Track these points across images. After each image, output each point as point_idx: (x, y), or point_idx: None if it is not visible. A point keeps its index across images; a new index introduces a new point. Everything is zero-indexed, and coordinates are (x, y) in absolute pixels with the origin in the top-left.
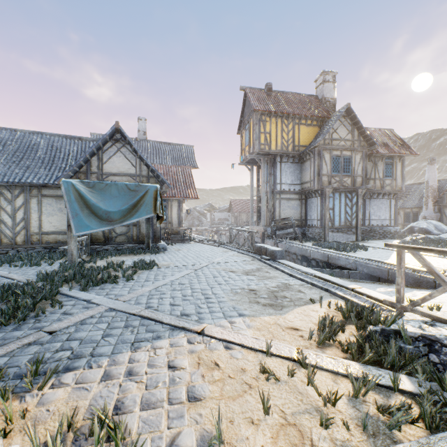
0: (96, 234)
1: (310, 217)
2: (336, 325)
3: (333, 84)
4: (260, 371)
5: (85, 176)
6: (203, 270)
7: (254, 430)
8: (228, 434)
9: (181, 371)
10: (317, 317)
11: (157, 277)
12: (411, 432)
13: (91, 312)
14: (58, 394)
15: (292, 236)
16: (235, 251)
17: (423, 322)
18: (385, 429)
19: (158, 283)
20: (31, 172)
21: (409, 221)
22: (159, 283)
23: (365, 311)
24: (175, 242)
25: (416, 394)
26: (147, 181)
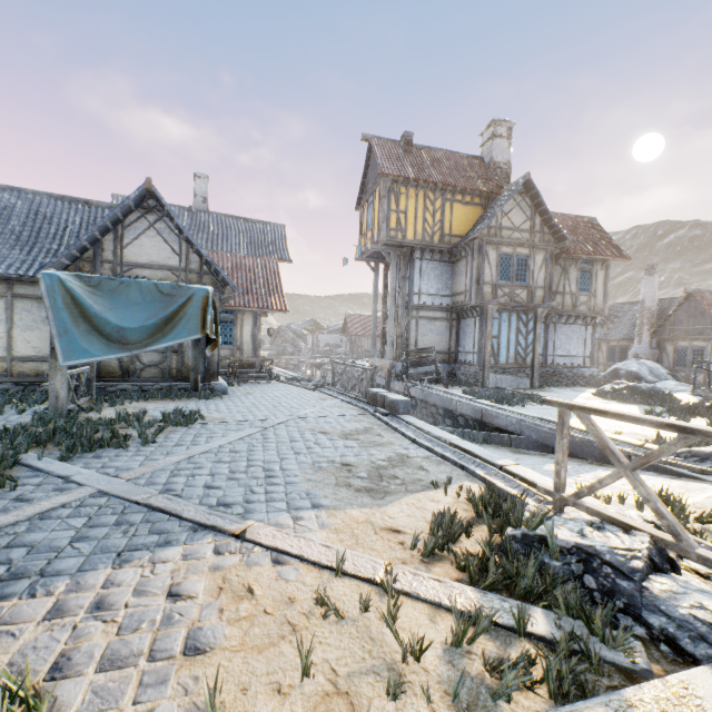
0: (108, 363)
1: (463, 348)
2: (457, 525)
3: (508, 141)
4: (318, 602)
5: (92, 266)
6: (277, 429)
7: (278, 704)
8: (232, 711)
9: (187, 602)
10: (435, 511)
11: (197, 439)
12: (526, 704)
13: (64, 498)
14: None
15: (433, 377)
16: (337, 399)
17: (588, 523)
18: (487, 700)
19: (195, 449)
20: None
21: (614, 360)
22: (197, 449)
23: (507, 503)
24: (245, 381)
25: (550, 641)
26: (198, 280)
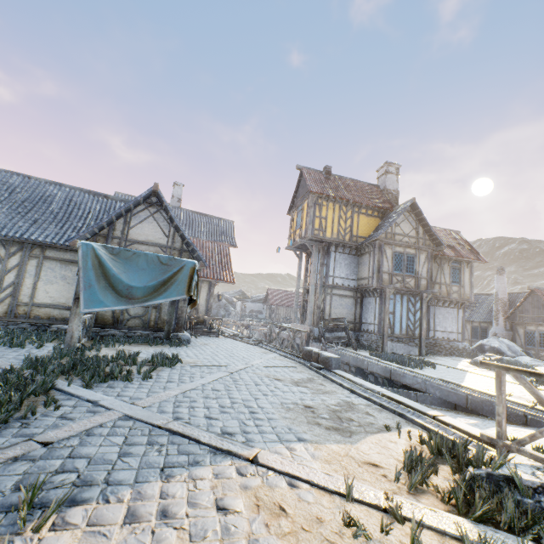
0: (104, 313)
1: (366, 320)
2: (427, 463)
3: (396, 176)
4: (344, 522)
5: (105, 240)
6: (241, 374)
7: None
8: None
9: (235, 515)
10: (398, 450)
11: (183, 378)
12: None
13: (99, 418)
14: (63, 540)
15: (345, 341)
16: (276, 353)
17: (535, 467)
18: None
19: (185, 385)
20: (37, 228)
21: (477, 337)
22: (187, 386)
23: (460, 446)
24: (200, 334)
25: None
26: (178, 255)
